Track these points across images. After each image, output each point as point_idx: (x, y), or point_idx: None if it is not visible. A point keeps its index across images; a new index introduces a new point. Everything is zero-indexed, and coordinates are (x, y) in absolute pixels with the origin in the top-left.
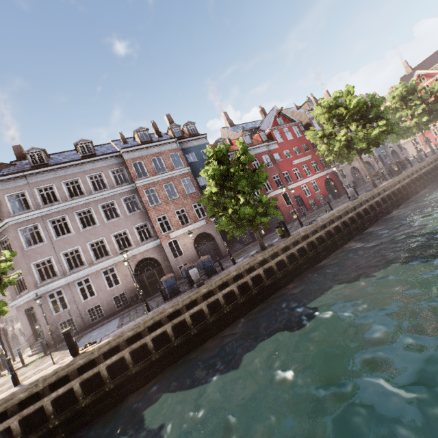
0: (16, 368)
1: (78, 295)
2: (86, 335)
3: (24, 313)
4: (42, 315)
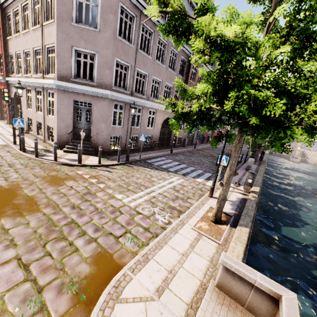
0: (93, 164)
1: (131, 120)
2: (149, 161)
3: (71, 103)
4: (100, 119)
